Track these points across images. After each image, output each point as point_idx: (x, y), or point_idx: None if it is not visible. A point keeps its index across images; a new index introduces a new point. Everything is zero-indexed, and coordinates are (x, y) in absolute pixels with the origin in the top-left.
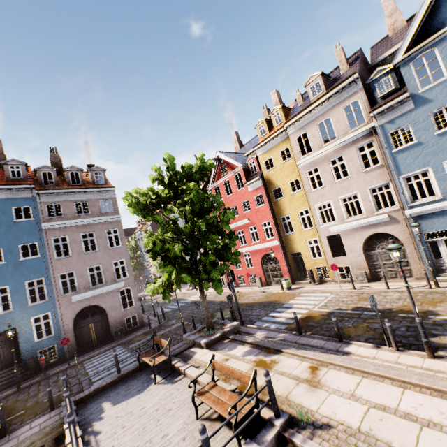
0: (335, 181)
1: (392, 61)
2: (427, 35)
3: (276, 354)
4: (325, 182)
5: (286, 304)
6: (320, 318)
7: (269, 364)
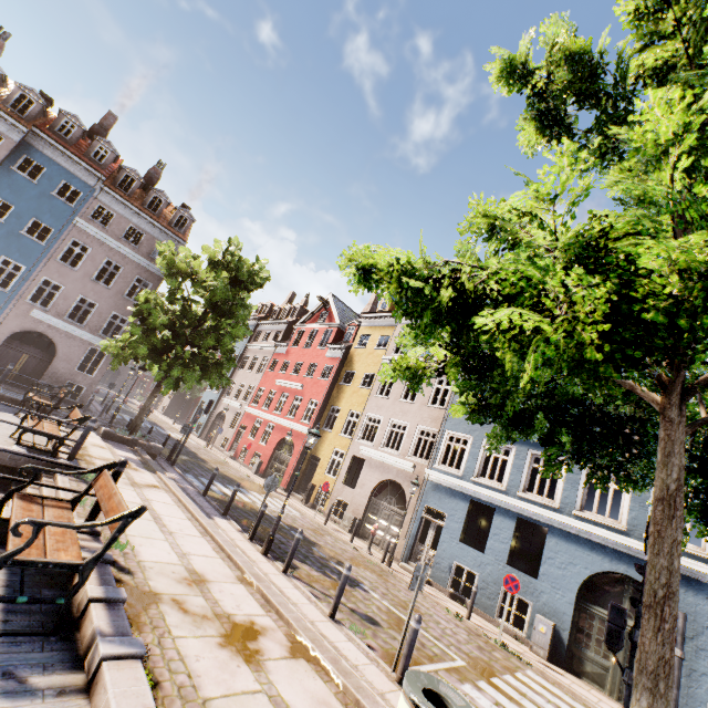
0: (401, 399)
1: None
2: None
3: (149, 471)
4: (392, 394)
5: (244, 489)
6: (249, 508)
7: (128, 467)
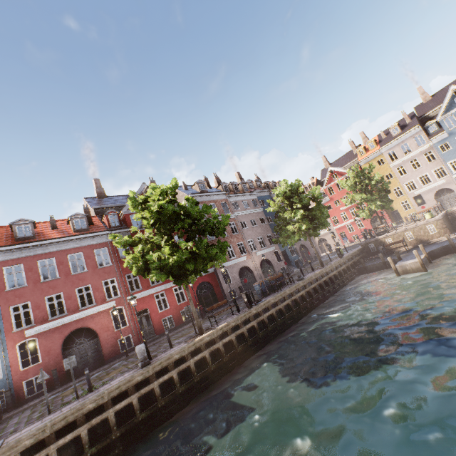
0: (413, 170)
1: (435, 119)
2: (448, 110)
3: None
4: (408, 172)
5: None
6: None
7: None
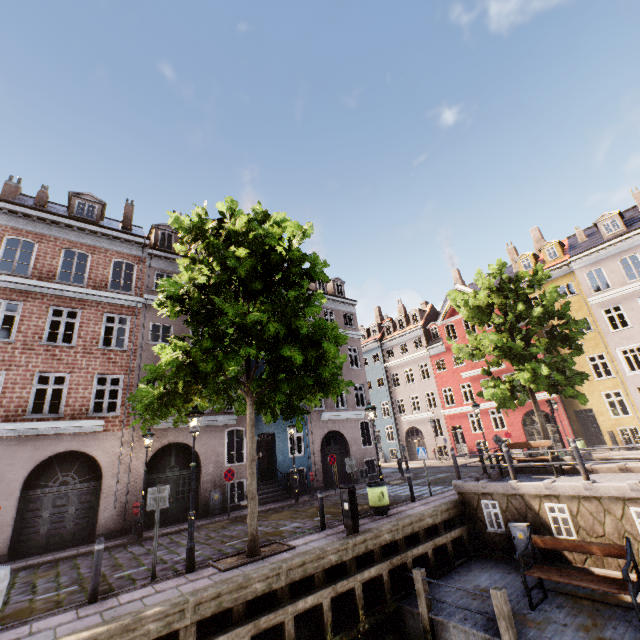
0: None
1: None
2: None
3: None
4: (632, 322)
5: None
6: None
7: None
